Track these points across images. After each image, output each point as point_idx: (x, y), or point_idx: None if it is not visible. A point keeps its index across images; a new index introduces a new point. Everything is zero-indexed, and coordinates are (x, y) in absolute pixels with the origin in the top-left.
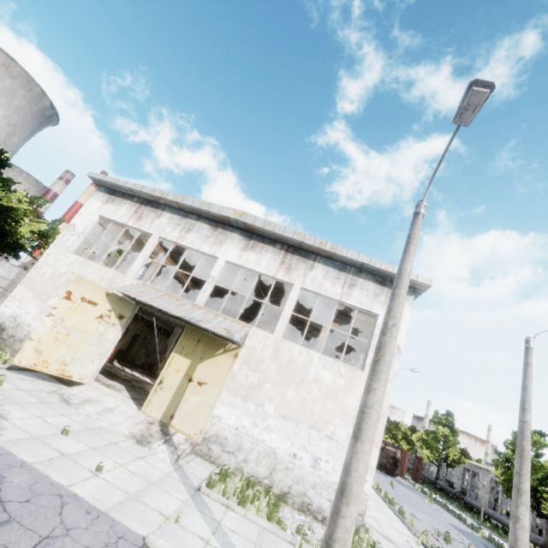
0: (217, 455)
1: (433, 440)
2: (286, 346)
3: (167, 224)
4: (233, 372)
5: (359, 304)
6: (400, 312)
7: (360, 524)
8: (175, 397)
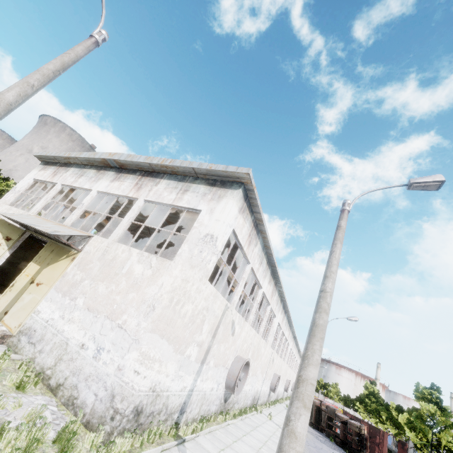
0: (22, 346)
1: (418, 420)
2: (114, 247)
3: (69, 175)
4: (66, 272)
5: (187, 204)
6: (1, 94)
7: (116, 425)
8: (16, 297)
